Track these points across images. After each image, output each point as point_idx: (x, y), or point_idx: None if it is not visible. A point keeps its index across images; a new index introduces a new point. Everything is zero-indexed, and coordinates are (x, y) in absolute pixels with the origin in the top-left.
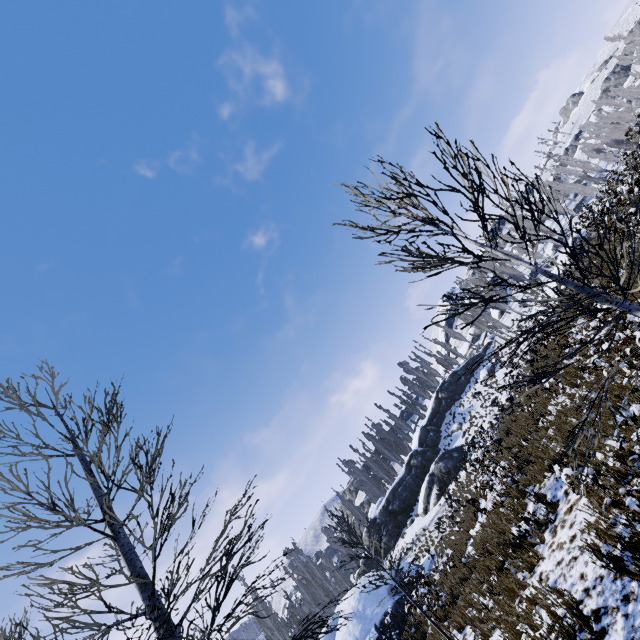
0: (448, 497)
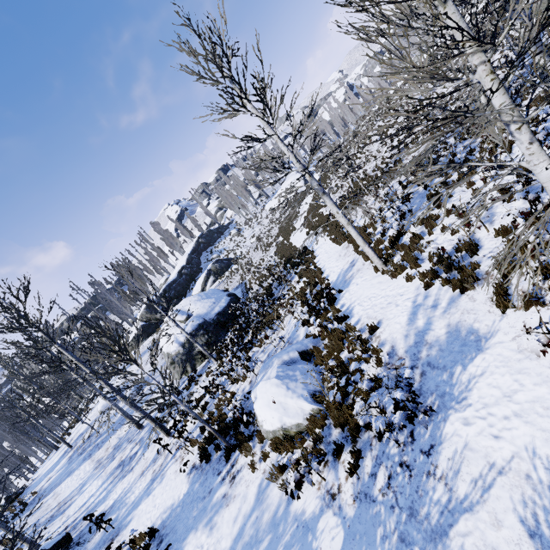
0: (240, 265)
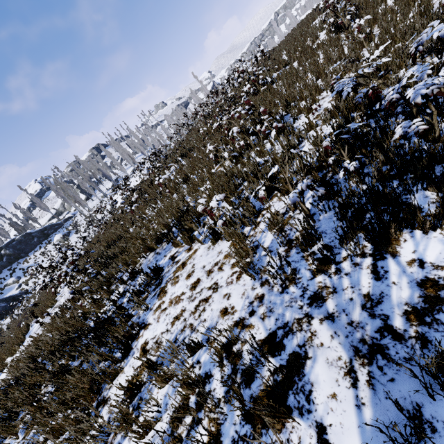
0: None
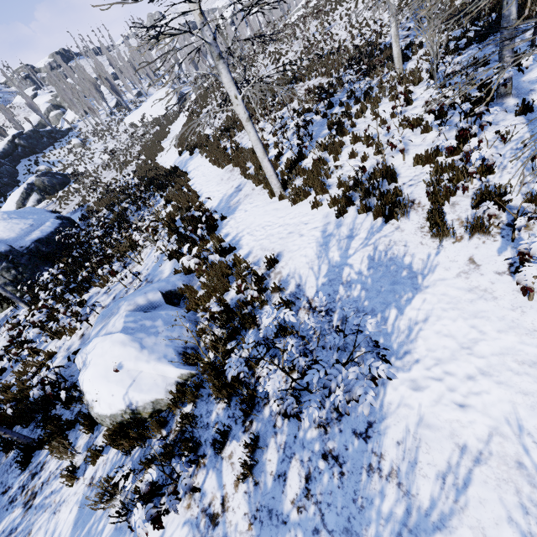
0: (82, 183)
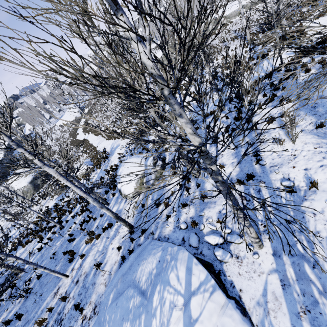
0: None
